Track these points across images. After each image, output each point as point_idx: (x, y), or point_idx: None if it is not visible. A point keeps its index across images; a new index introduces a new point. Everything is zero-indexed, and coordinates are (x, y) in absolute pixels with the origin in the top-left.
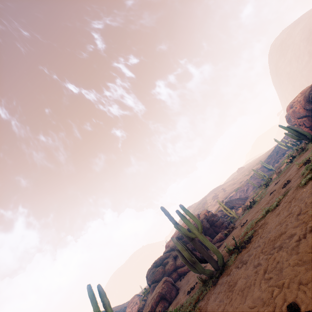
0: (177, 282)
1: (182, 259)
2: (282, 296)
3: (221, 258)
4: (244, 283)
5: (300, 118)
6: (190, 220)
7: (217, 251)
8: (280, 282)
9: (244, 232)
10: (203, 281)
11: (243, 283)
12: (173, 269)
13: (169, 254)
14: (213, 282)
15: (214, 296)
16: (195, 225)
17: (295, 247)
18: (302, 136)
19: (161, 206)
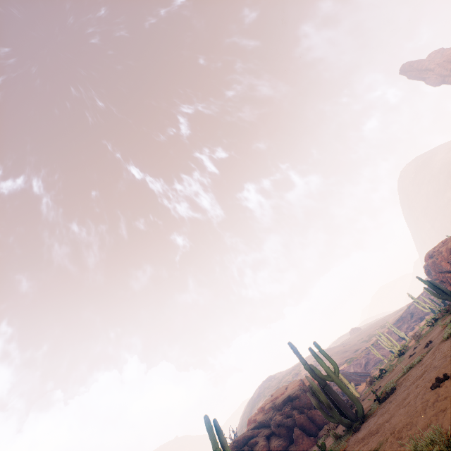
0: None
1: (316, 404)
2: (431, 382)
3: (361, 408)
4: (398, 402)
5: (443, 273)
6: (289, 386)
7: (356, 399)
8: (429, 381)
9: (382, 391)
10: (337, 437)
11: (397, 403)
12: None
13: (258, 432)
14: (355, 427)
15: (364, 429)
16: (302, 392)
17: (438, 367)
18: (445, 295)
19: (289, 342)
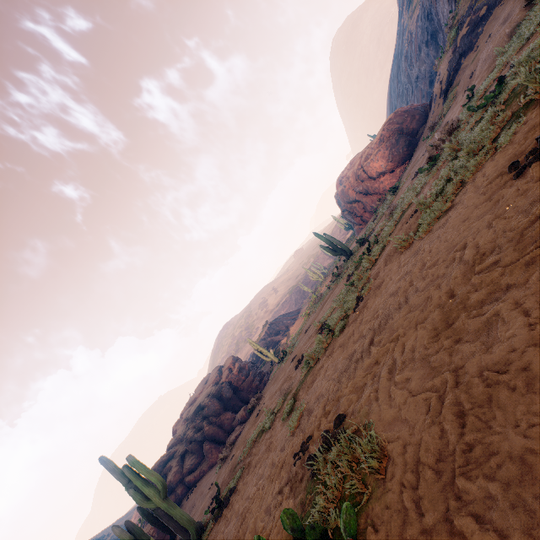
0: (183, 502)
1: None
2: None
3: (194, 532)
4: None
5: (350, 203)
6: (208, 380)
7: (188, 524)
8: None
9: (244, 453)
10: None
11: None
12: (178, 480)
13: (175, 451)
14: None
15: None
16: (210, 399)
17: None
18: (340, 250)
19: (100, 458)
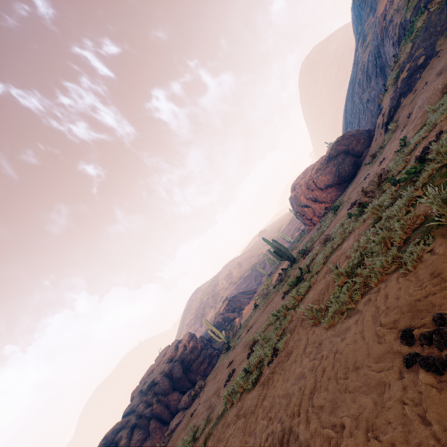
0: None
1: None
2: None
3: None
4: None
5: (302, 207)
6: (166, 353)
7: None
8: None
9: None
10: None
11: None
12: None
13: (128, 421)
14: None
15: None
16: (161, 378)
17: None
18: (285, 256)
19: None
